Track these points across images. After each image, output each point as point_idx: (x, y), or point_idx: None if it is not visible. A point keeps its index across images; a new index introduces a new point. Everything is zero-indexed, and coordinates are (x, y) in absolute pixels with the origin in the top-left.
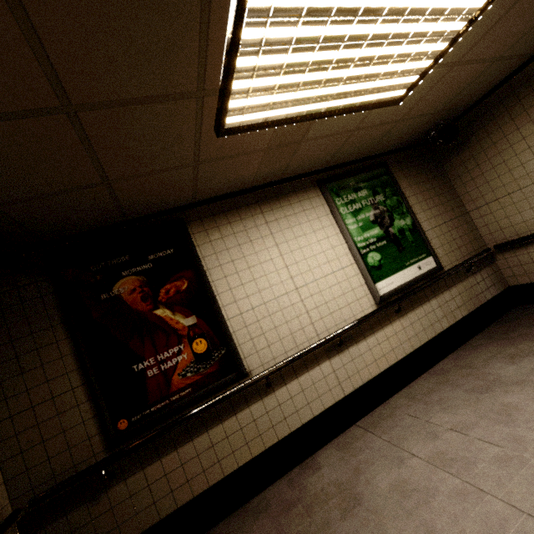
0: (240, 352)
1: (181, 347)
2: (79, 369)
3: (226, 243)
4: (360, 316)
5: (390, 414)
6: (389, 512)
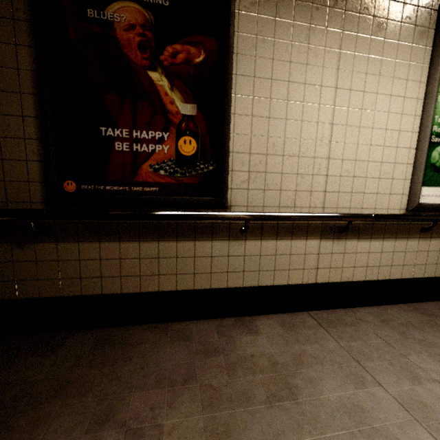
0: (230, 179)
1: (165, 135)
2: (36, 96)
3: (277, 28)
4: (380, 213)
5: (353, 323)
6: (334, 437)
